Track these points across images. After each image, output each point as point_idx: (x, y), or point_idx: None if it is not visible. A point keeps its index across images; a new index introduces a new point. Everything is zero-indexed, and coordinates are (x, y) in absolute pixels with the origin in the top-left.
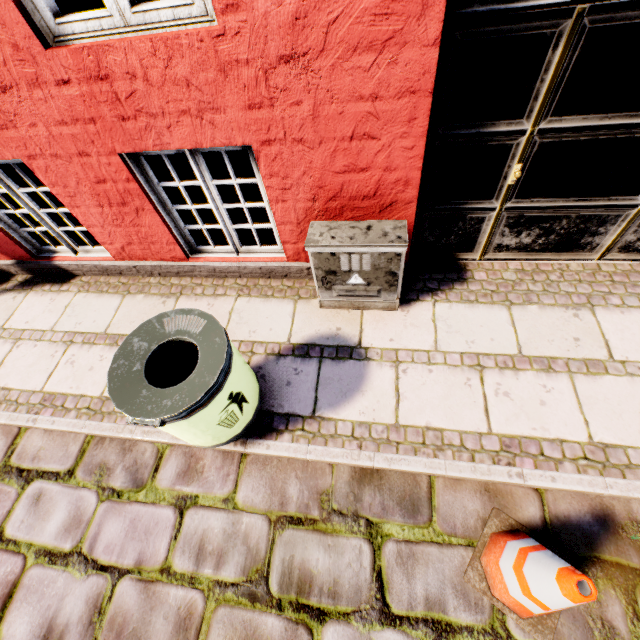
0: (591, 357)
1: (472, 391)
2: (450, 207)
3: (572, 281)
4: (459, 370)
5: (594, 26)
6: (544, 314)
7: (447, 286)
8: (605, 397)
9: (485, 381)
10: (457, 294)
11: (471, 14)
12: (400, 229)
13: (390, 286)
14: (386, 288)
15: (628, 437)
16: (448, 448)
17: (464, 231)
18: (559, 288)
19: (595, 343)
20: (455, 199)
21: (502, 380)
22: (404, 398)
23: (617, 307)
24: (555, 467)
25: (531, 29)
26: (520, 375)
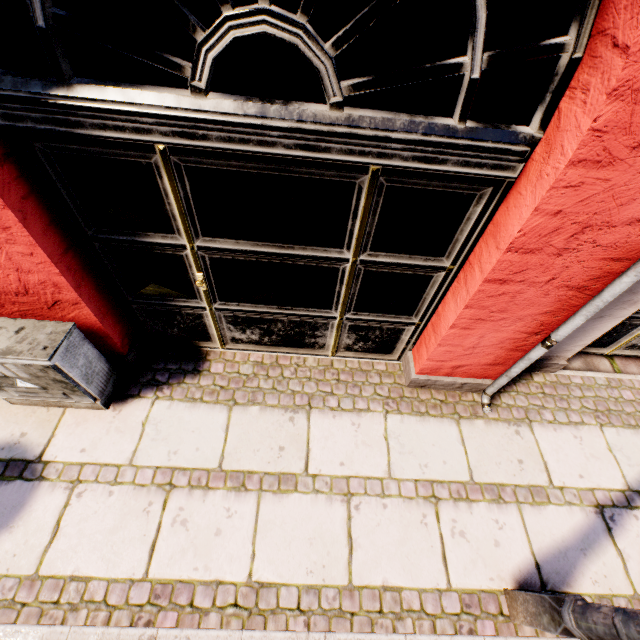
0: (288, 470)
1: (148, 520)
2: (157, 302)
3: (303, 378)
4: (145, 491)
5: (189, 165)
6: (262, 417)
7: (178, 379)
8: (283, 521)
9: (168, 505)
10: (184, 390)
11: (34, 129)
12: (56, 335)
13: (73, 391)
14: (71, 392)
15: (287, 572)
16: (85, 606)
17: (186, 325)
18: (288, 386)
19: (298, 453)
20: (158, 295)
21: (187, 503)
22: (62, 534)
23: (332, 410)
24: (199, 621)
25: (123, 155)
26: (209, 496)
